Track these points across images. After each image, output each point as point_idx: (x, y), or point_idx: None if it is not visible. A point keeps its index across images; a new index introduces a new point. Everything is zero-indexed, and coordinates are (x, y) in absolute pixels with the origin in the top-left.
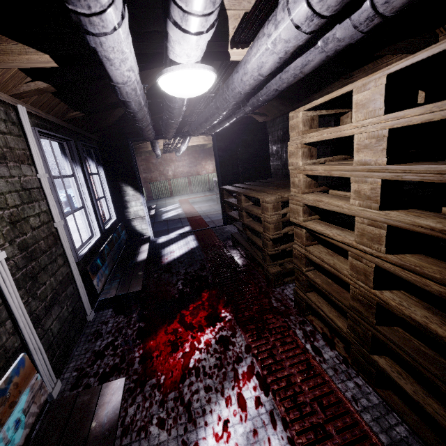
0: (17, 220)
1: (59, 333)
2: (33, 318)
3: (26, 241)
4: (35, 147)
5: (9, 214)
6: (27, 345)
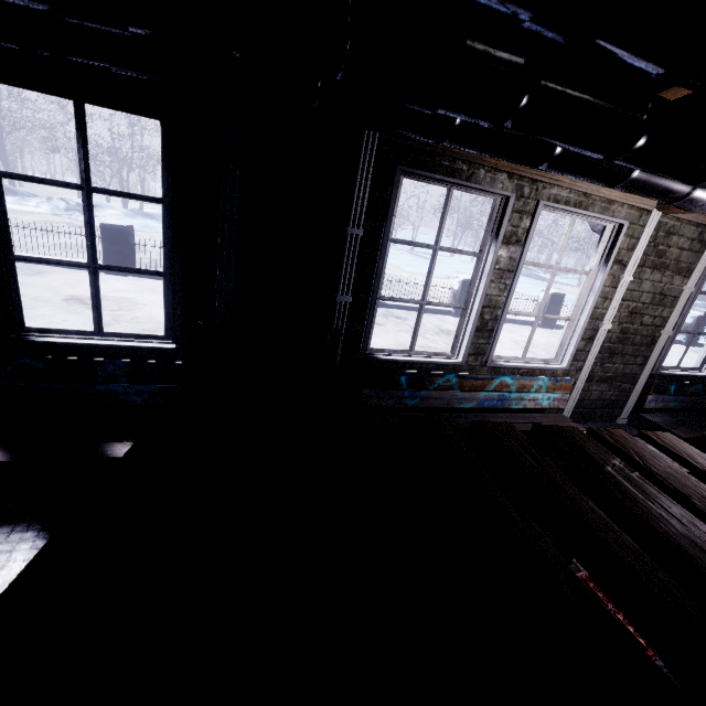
0: (635, 312)
1: (592, 401)
2: (590, 375)
3: (628, 329)
4: (704, 263)
5: (634, 306)
6: (576, 383)
